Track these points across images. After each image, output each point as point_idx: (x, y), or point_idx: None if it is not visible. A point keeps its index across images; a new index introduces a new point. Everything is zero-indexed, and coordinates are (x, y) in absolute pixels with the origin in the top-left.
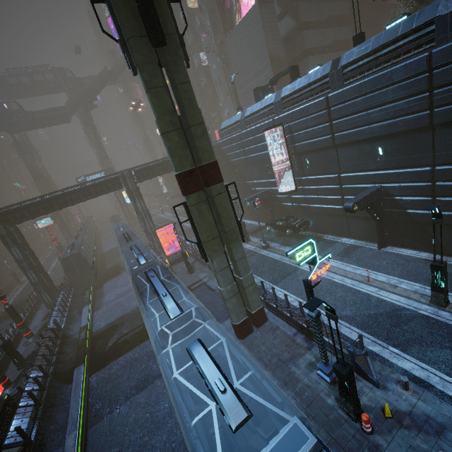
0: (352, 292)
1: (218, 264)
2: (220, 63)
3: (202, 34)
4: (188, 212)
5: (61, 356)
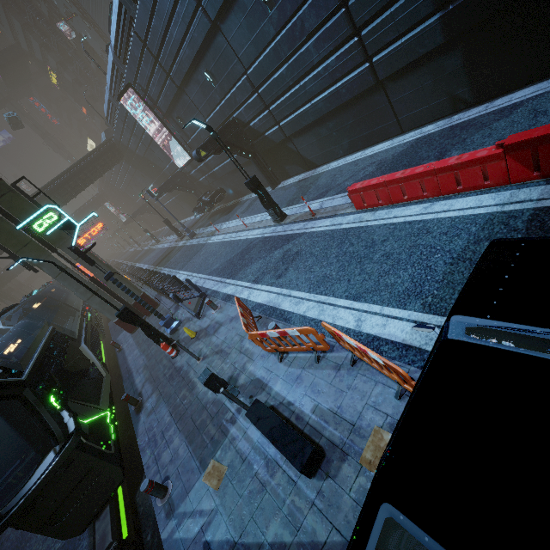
0: (231, 244)
1: (50, 270)
2: (92, 28)
3: None
4: None
5: None
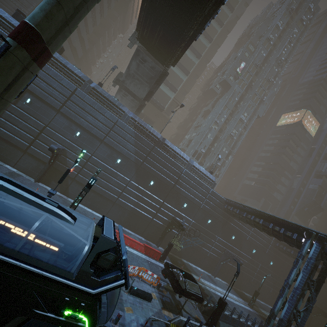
0: None
1: None
2: None
3: None
4: (2, 54)
5: None
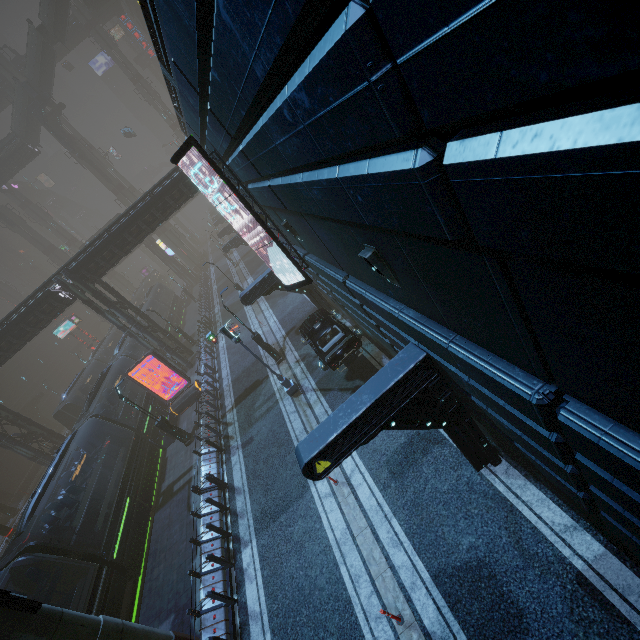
0: None
1: None
2: None
3: None
4: None
5: None
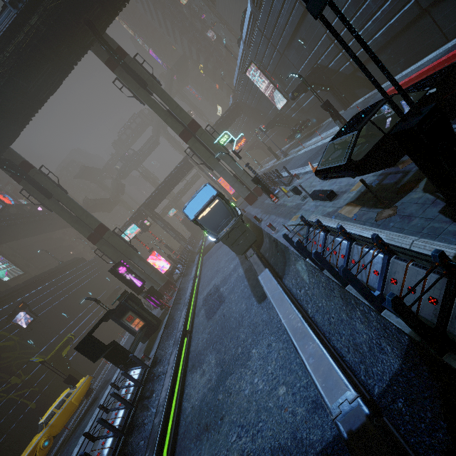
0: (310, 151)
1: (218, 169)
2: (225, 28)
3: (203, 15)
4: (192, 151)
5: (192, 257)
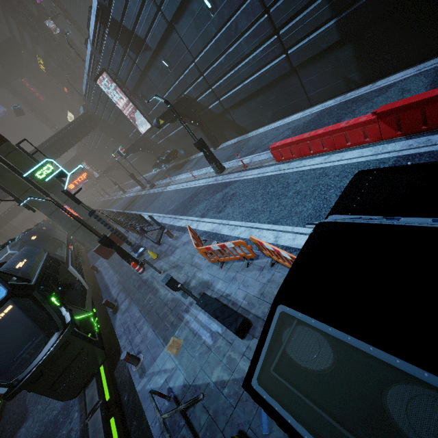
0: (183, 191)
1: (45, 210)
2: (72, 25)
3: None
4: None
5: None
